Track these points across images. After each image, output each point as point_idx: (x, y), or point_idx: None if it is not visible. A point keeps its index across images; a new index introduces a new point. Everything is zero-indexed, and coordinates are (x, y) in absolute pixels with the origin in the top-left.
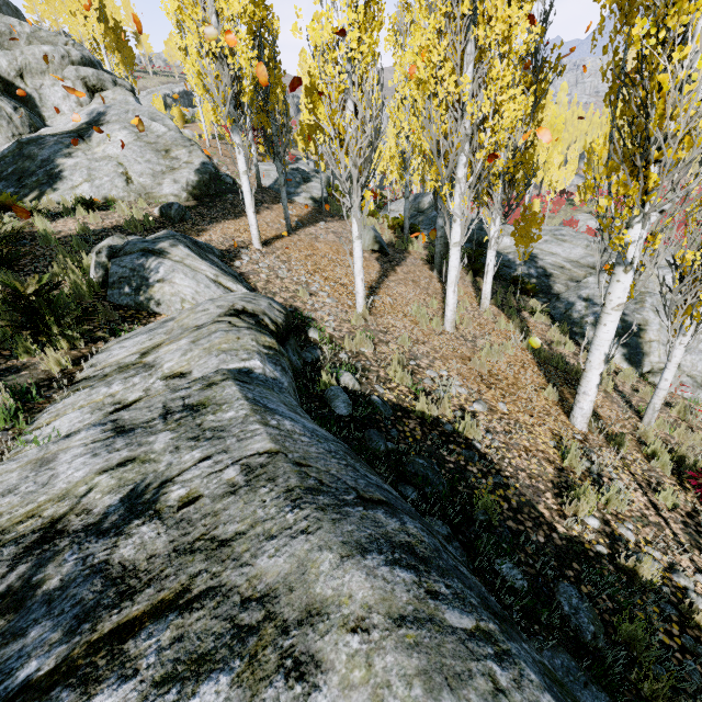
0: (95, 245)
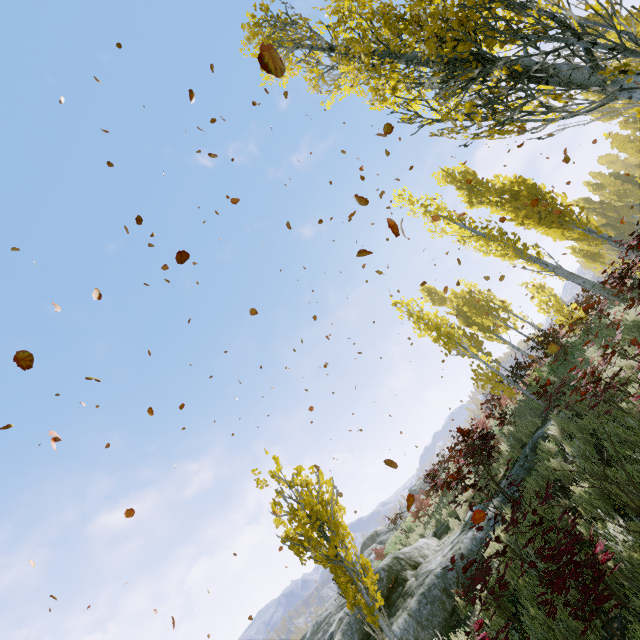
0: None
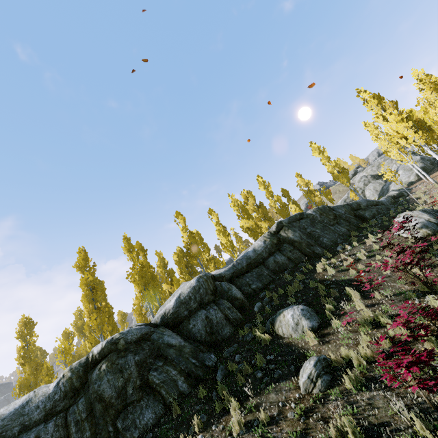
0: None
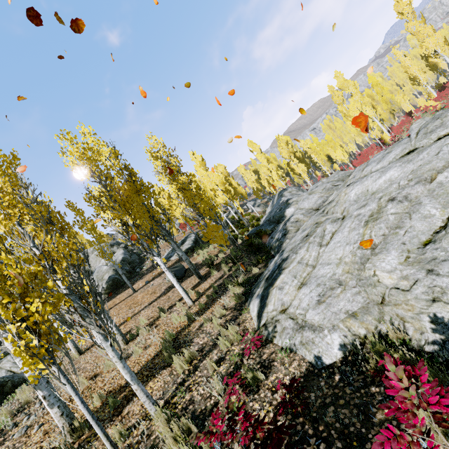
0: None
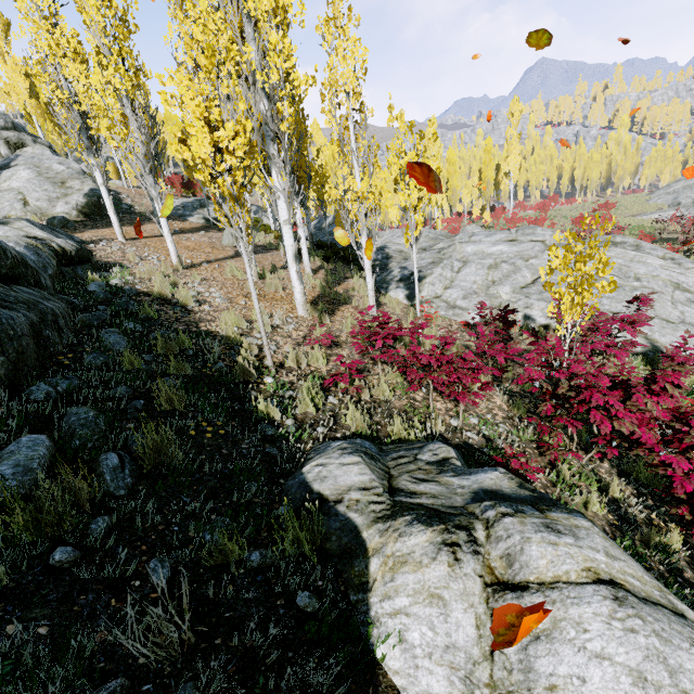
0: None
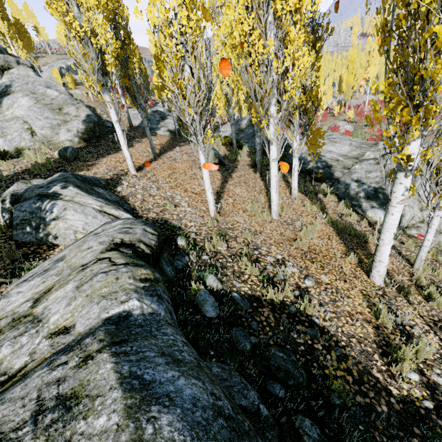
0: (8, 188)
